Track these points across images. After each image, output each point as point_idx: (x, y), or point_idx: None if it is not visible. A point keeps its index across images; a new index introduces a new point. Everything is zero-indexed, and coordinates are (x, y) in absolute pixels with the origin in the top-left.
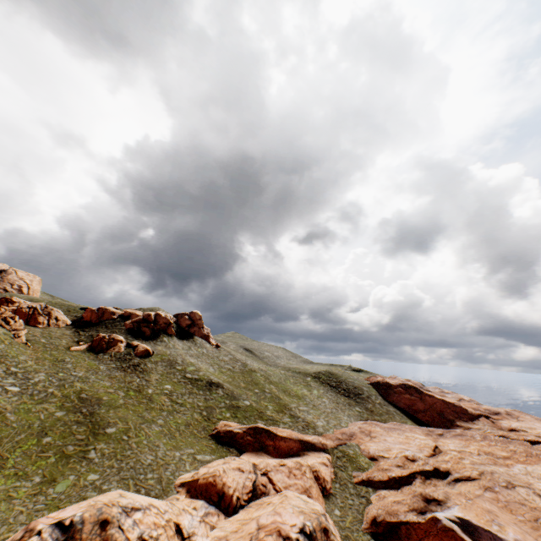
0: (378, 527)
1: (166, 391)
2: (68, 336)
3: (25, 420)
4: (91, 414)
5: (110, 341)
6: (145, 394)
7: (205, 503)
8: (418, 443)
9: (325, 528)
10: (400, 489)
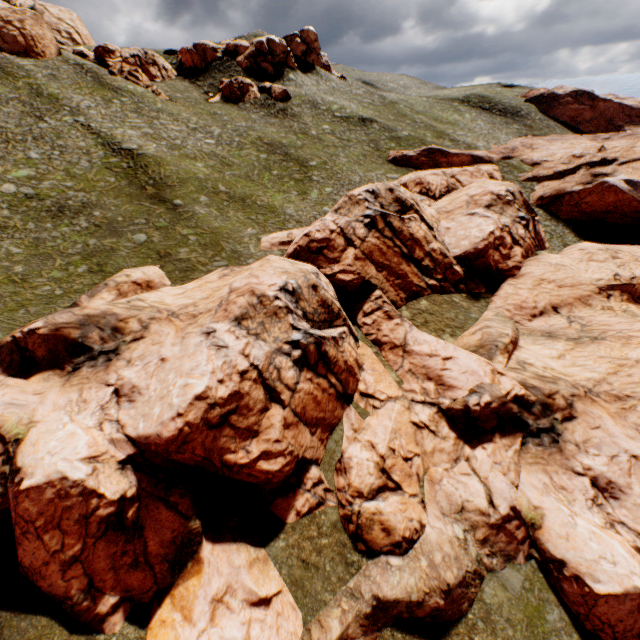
0: (543, 201)
1: (327, 132)
2: (191, 89)
3: (246, 163)
4: (286, 155)
5: (241, 88)
6: (312, 136)
7: (418, 195)
8: (584, 147)
9: (520, 192)
10: (562, 180)
